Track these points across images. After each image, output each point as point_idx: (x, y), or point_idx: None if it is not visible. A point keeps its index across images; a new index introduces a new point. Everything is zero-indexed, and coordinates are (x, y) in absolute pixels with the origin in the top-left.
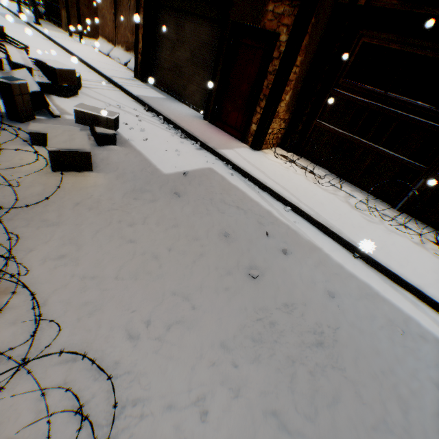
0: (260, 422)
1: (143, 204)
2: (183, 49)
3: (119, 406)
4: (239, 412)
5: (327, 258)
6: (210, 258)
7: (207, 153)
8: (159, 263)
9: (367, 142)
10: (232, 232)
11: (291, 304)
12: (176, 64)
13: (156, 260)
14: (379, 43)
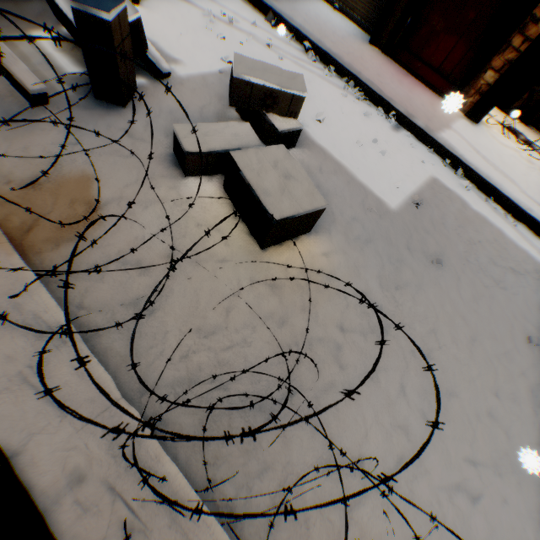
0: None
1: (412, 297)
2: None
3: None
4: None
5: None
6: None
7: (410, 137)
8: (501, 429)
9: None
10: (534, 330)
11: None
12: None
13: (496, 425)
14: None
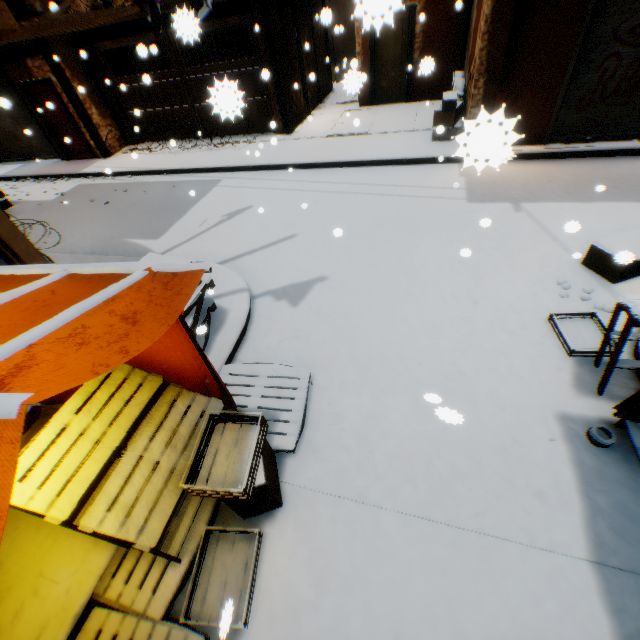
0: (107, 222)
1: (47, 212)
2: (3, 118)
3: (64, 237)
4: (100, 224)
5: (149, 183)
6: (86, 209)
7: (76, 179)
8: (64, 219)
9: (159, 109)
10: (96, 198)
11: (124, 202)
12: (9, 133)
13: (63, 219)
14: (110, 49)
